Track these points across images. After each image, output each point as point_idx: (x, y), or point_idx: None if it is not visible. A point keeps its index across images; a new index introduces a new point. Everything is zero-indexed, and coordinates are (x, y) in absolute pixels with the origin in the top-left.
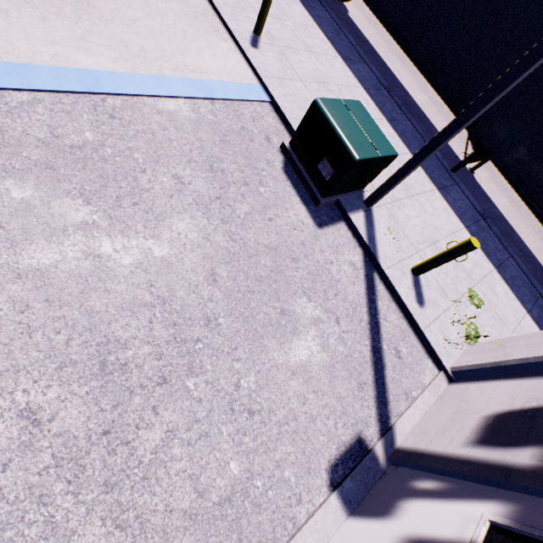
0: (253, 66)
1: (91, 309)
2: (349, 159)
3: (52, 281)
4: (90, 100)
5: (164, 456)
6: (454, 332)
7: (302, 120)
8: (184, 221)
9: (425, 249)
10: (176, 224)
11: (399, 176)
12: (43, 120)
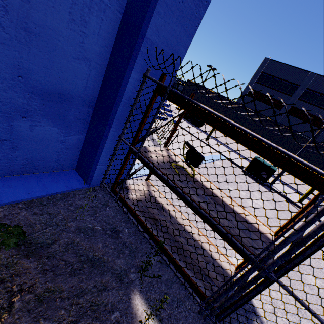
0: (215, 150)
1: (270, 216)
2: (274, 170)
3: (259, 210)
4: (210, 164)
5: (321, 253)
6: (323, 218)
7: (250, 162)
8: (254, 193)
9: (292, 196)
10: (254, 194)
11: (281, 174)
12: (212, 170)
